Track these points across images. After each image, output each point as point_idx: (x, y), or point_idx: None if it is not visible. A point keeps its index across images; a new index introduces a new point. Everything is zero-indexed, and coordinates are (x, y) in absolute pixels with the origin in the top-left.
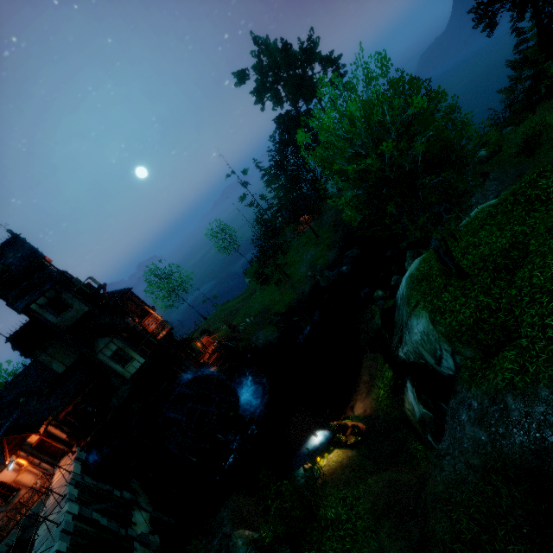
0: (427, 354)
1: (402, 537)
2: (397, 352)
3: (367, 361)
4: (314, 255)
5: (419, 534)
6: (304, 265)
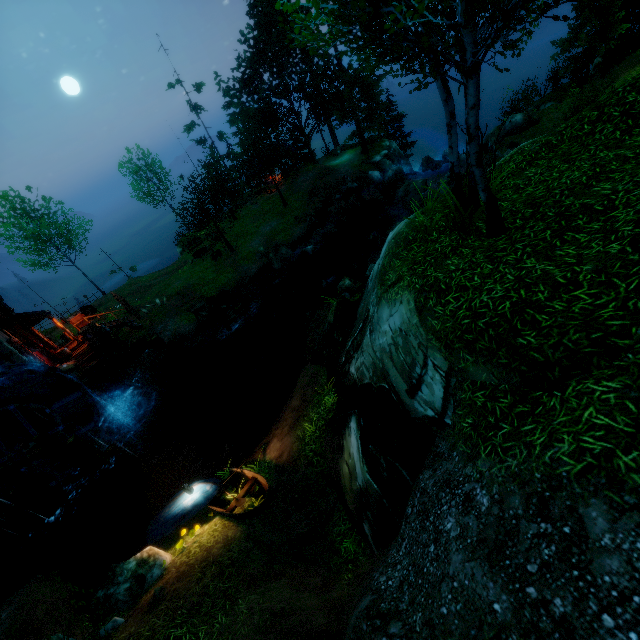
0: (395, 373)
1: None
2: (348, 366)
3: (305, 377)
4: (274, 227)
5: None
6: (258, 239)
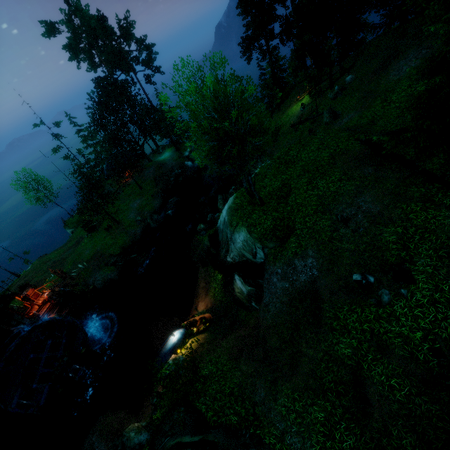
0: (247, 253)
1: (253, 360)
2: (226, 259)
3: (202, 273)
4: (140, 203)
5: (263, 352)
6: (132, 212)
